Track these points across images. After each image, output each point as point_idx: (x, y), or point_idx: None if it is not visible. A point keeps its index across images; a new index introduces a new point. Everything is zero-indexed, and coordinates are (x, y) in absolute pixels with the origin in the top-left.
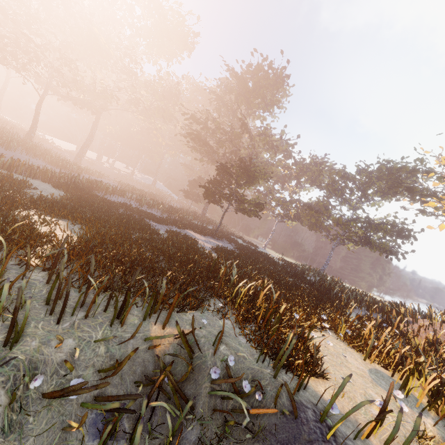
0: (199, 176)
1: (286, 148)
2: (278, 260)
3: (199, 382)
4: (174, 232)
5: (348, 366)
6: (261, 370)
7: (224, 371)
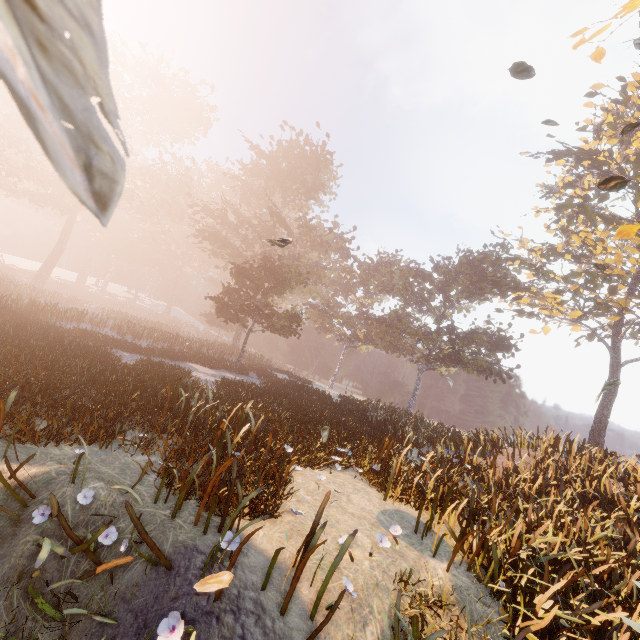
0: None
1: (341, 245)
2: (338, 397)
3: (19, 537)
4: (150, 361)
5: (344, 507)
6: (154, 513)
7: (79, 518)
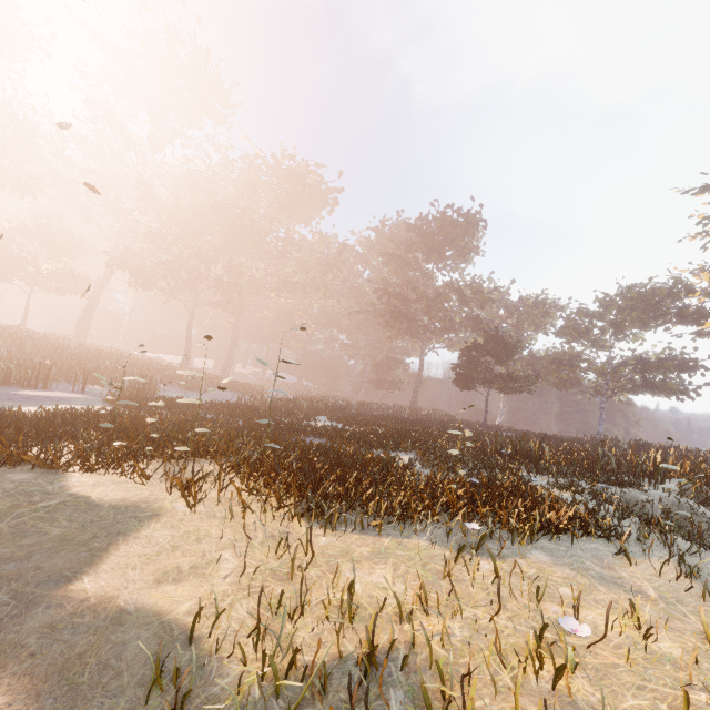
0: (387, 357)
1: (498, 297)
2: None
3: None
4: (490, 432)
5: None
6: None
7: None
